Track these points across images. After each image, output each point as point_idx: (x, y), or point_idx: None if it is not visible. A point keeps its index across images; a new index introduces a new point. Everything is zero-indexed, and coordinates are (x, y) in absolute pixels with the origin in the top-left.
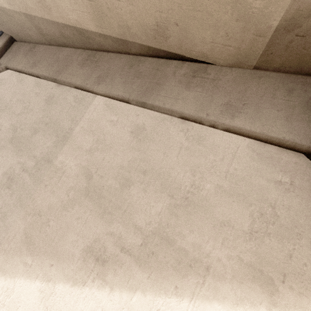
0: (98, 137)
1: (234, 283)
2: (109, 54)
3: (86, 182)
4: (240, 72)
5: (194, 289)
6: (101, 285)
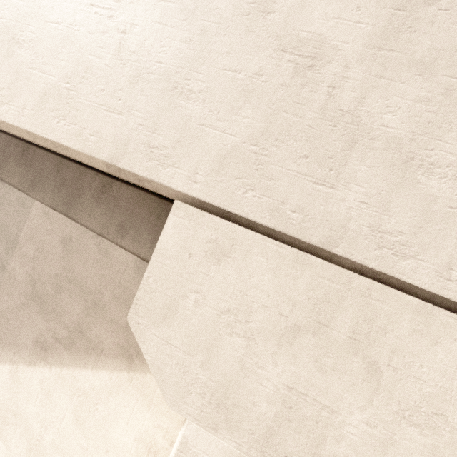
0: (38, 246)
1: (114, 358)
2: (40, 151)
3: (32, 288)
4: (133, 192)
5: (94, 363)
6: (45, 364)
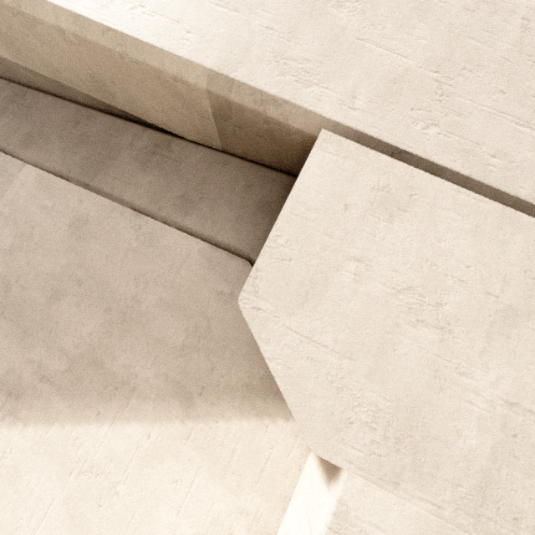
0: (24, 230)
1: (157, 401)
2: (46, 98)
3: (1, 296)
4: (206, 154)
5: (116, 412)
6: (13, 422)
